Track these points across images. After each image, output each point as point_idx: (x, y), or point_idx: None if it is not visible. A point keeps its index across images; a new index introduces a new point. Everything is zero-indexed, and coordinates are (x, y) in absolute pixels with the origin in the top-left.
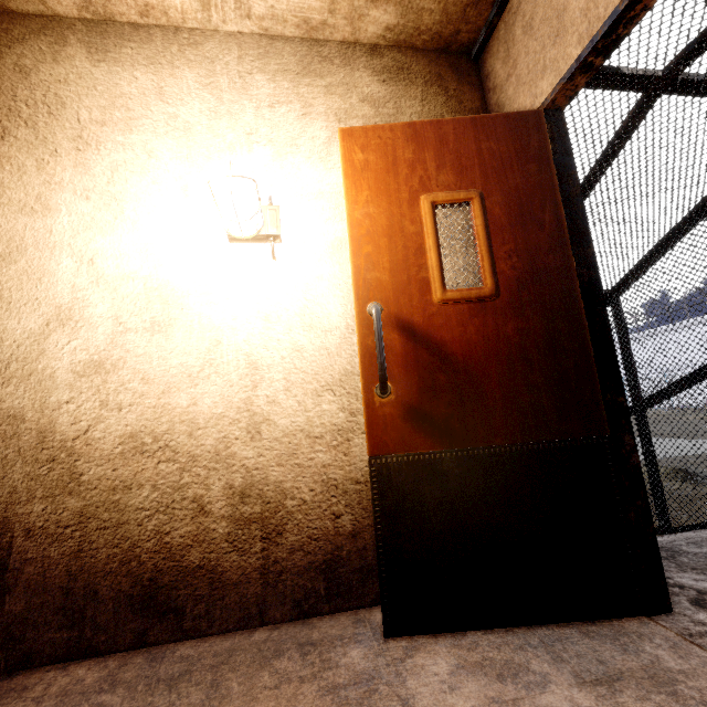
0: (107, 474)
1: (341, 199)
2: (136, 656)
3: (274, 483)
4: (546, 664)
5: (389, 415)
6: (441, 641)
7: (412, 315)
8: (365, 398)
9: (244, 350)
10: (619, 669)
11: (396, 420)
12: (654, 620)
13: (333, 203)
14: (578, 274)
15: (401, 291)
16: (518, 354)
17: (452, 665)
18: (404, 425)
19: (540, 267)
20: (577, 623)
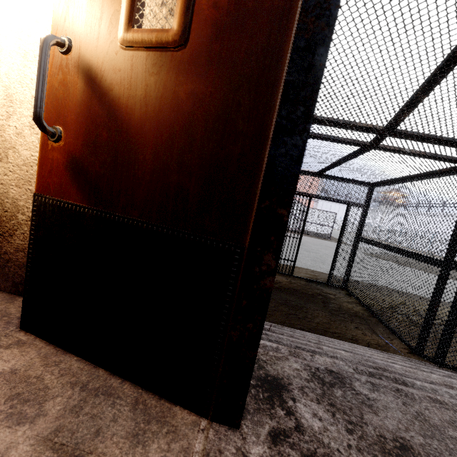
0: None
1: None
2: None
3: (12, 198)
4: (61, 407)
5: (56, 160)
6: (45, 349)
7: (95, 57)
8: (42, 138)
9: (4, 83)
10: (94, 448)
11: (60, 166)
12: (210, 426)
13: None
14: (298, 24)
15: (92, 26)
16: (183, 124)
17: (12, 368)
18: (65, 173)
19: (249, 8)
20: (149, 391)
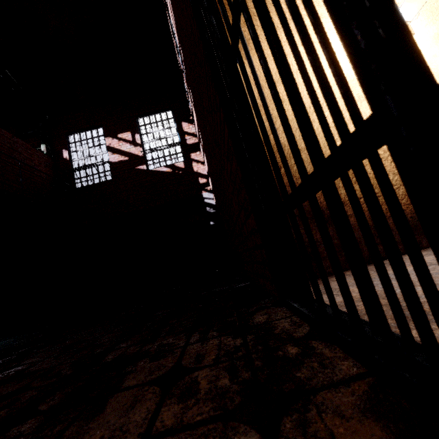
0: (368, 171)
1: (428, 13)
2: (427, 250)
3: None
4: None
5: None
6: None
7: None
8: None
9: None
10: None
11: None
12: None
13: (425, 16)
14: None
15: None
16: None
17: None
18: None
19: None
20: None
